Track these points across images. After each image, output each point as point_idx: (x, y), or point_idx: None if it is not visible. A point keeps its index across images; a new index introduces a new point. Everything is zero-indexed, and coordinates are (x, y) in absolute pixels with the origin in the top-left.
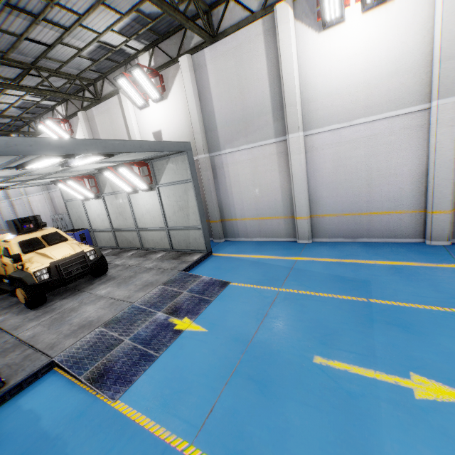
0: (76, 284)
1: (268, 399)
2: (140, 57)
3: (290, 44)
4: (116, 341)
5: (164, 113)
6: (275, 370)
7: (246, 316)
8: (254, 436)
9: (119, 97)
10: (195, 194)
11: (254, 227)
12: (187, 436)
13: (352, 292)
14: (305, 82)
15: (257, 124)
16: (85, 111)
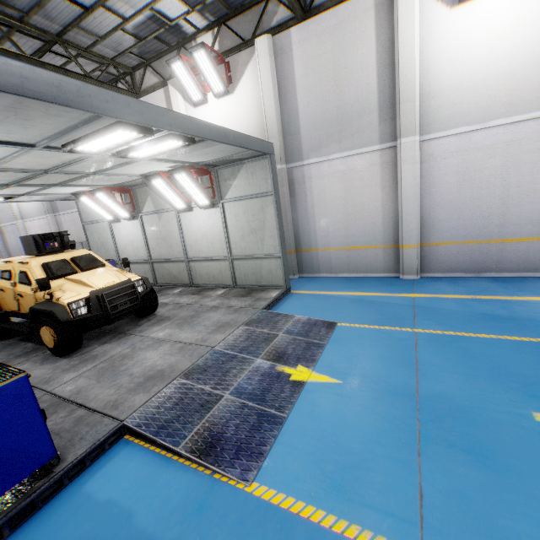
0: (115, 326)
1: (503, 475)
2: (199, 39)
3: (413, 22)
4: (212, 397)
5: (228, 112)
6: (484, 433)
7: (388, 363)
8: (522, 534)
9: (165, 90)
10: (276, 211)
11: (341, 260)
12: (405, 537)
13: (521, 332)
14: (427, 72)
15: (356, 126)
16: None
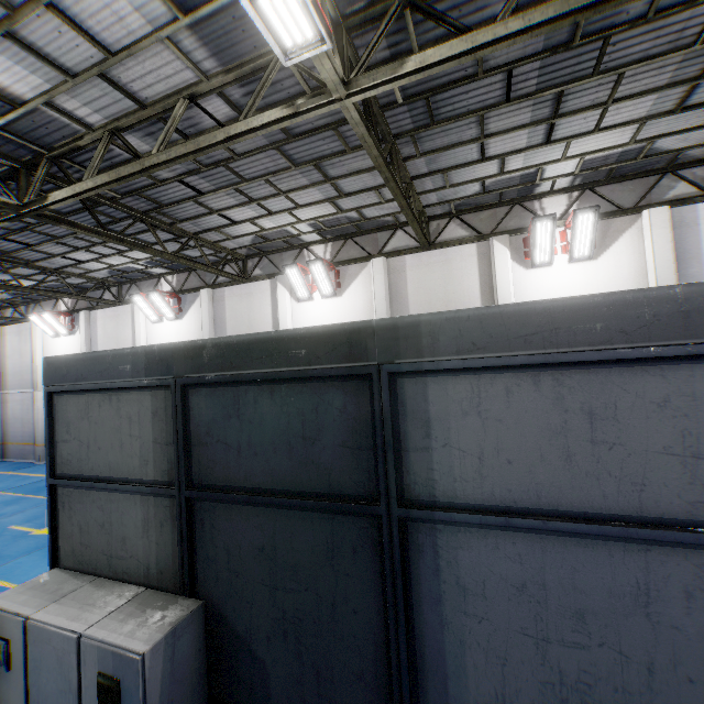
0: None
1: None
2: (547, 199)
3: None
4: None
5: (584, 278)
6: None
7: None
8: None
9: (479, 246)
10: None
11: None
12: None
13: None
14: None
15: None
16: (386, 259)
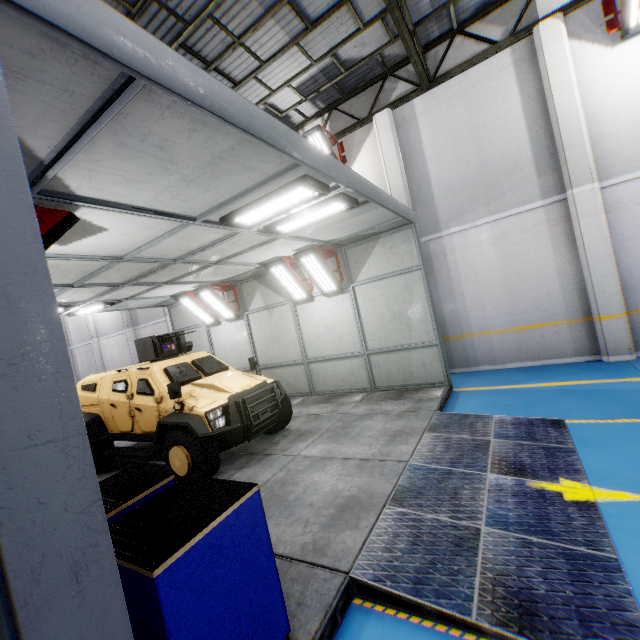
0: (243, 446)
1: None
2: (307, 126)
3: (566, 67)
4: (463, 531)
5: None
6: None
7: None
8: None
9: None
10: (427, 288)
11: (507, 345)
12: None
13: None
14: (592, 114)
15: (508, 184)
16: None
